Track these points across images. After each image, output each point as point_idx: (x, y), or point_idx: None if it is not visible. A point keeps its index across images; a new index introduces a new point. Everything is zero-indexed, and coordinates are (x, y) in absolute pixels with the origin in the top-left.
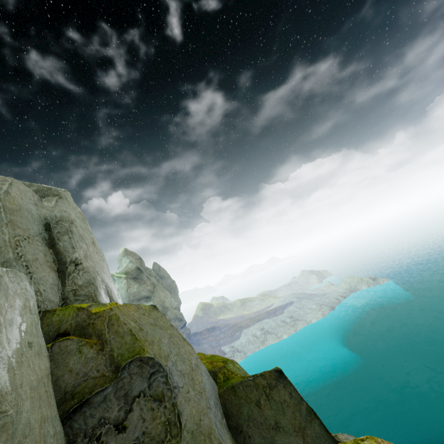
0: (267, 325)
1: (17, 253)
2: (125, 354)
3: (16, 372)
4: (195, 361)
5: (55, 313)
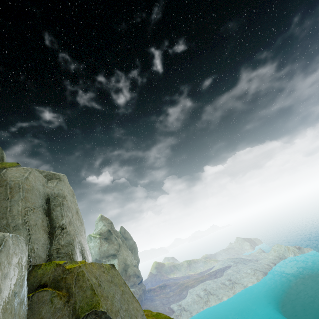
0: (209, 286)
1: (24, 220)
2: (85, 307)
3: (0, 318)
4: (141, 318)
5: (41, 267)
